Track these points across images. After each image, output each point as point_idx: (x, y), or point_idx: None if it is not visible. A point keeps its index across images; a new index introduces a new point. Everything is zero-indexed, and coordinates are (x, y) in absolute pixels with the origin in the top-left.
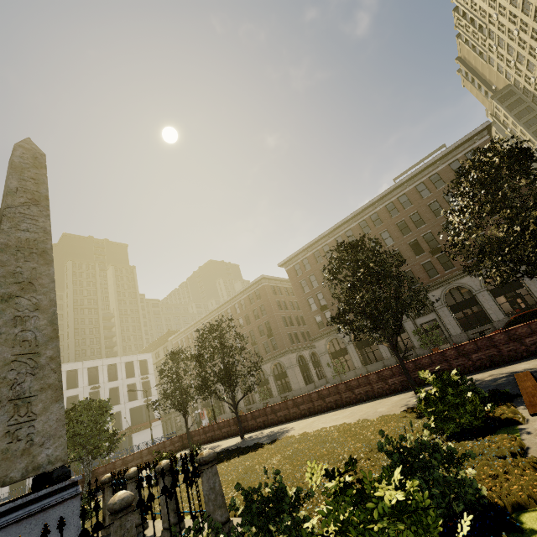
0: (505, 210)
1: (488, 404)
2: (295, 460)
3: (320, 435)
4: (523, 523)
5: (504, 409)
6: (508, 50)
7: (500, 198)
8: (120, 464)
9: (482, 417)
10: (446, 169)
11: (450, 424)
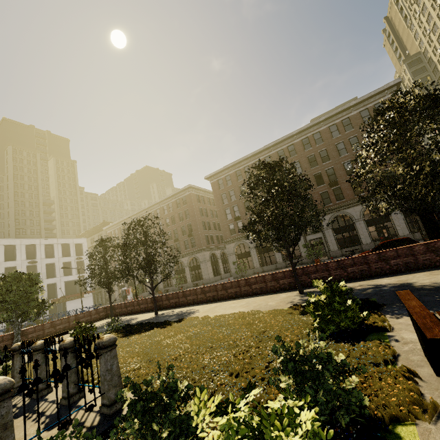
0: (409, 150)
1: (364, 311)
2: (195, 340)
3: (220, 320)
4: (402, 438)
5: (375, 316)
6: (428, 19)
7: (408, 138)
8: (48, 326)
9: (357, 322)
10: (357, 115)
11: (331, 326)
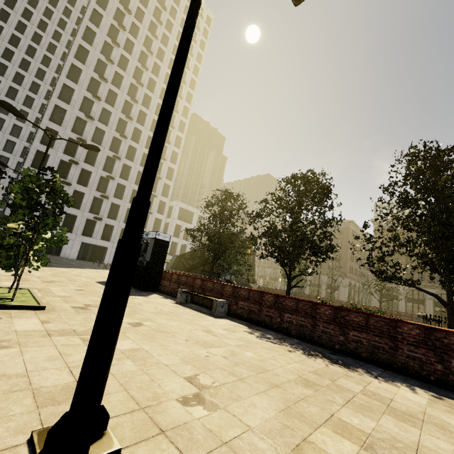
0: None
1: None
2: None
3: None
4: None
5: None
6: None
7: None
8: (294, 294)
9: None
10: None
11: None
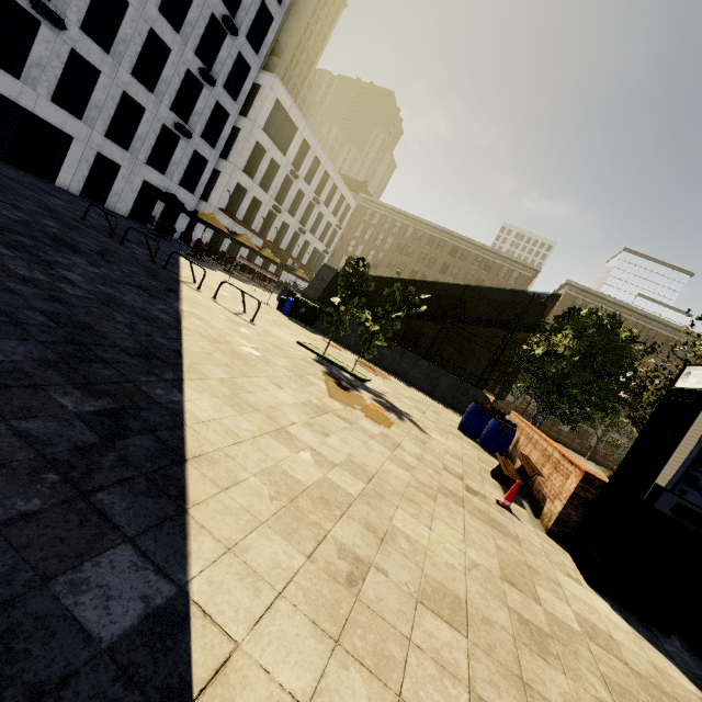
0: None
1: None
2: None
3: None
4: None
5: None
6: None
7: None
8: None
9: None
10: None
11: None
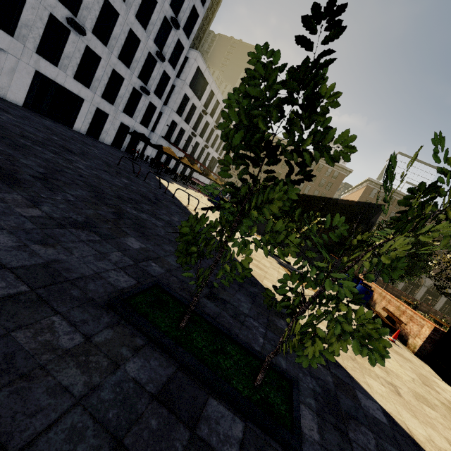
0: None
1: None
2: None
3: None
4: None
5: None
6: None
7: None
8: None
9: None
10: None
11: None
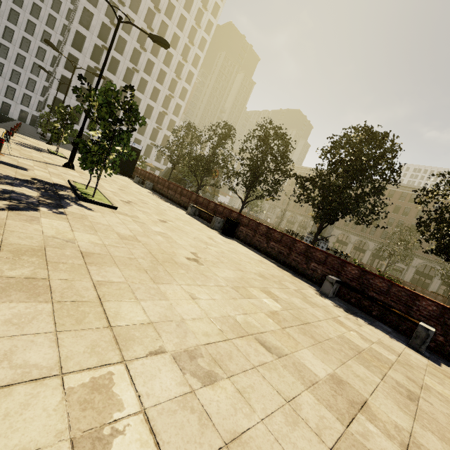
0: None
1: None
2: None
3: None
4: None
5: None
6: None
7: None
8: (252, 217)
9: None
10: None
11: None
